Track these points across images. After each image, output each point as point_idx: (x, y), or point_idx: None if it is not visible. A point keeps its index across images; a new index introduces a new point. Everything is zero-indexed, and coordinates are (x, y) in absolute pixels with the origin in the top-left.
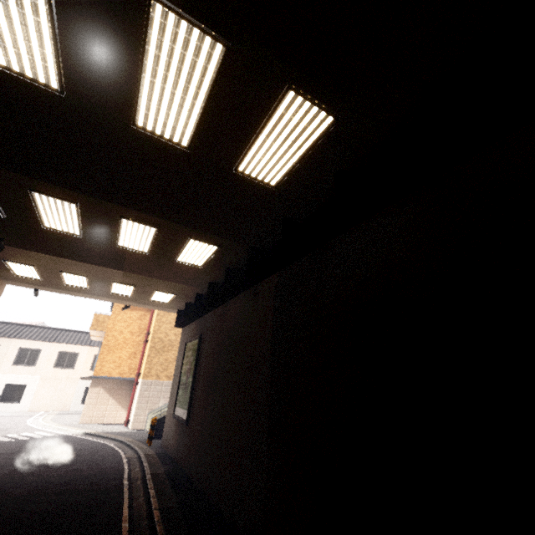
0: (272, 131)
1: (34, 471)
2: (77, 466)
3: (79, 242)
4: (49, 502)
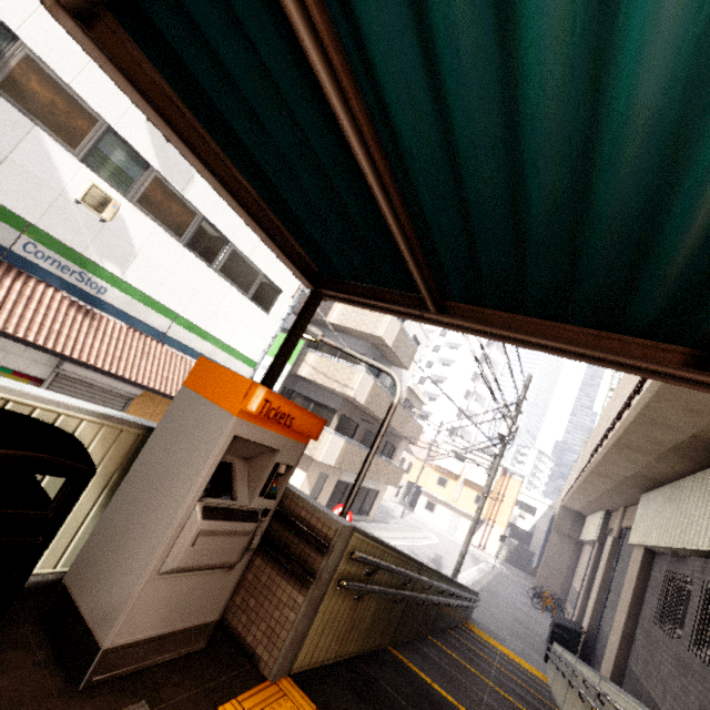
0: None
1: None
2: None
3: None
4: None
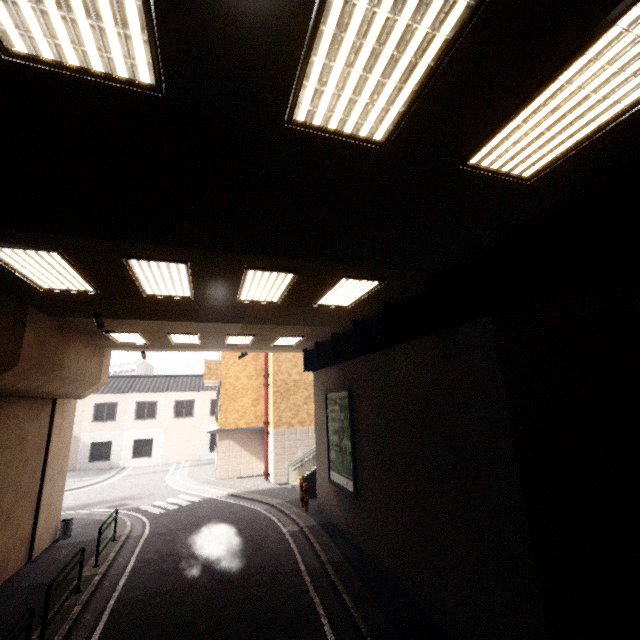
0: (595, 59)
1: (201, 561)
2: (241, 550)
3: (189, 303)
4: (237, 619)
